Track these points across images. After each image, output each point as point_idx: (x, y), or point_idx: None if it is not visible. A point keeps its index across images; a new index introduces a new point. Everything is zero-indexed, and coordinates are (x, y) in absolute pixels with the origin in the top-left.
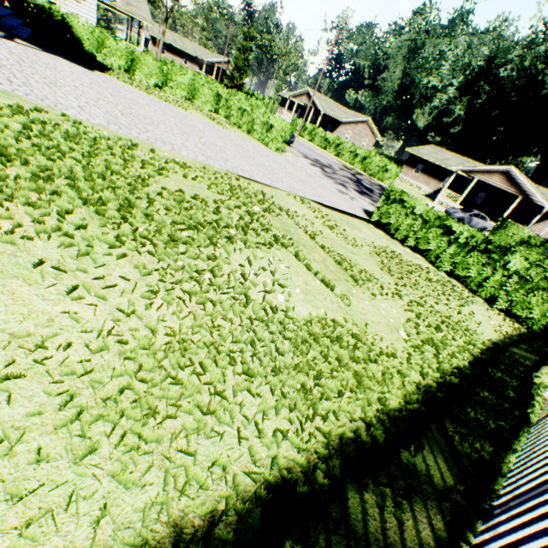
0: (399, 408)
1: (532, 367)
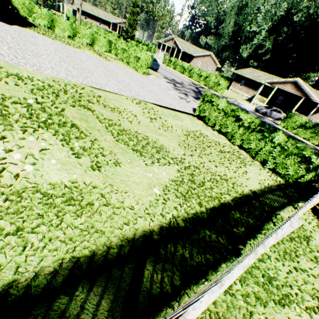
0: (93, 255)
1: (278, 207)
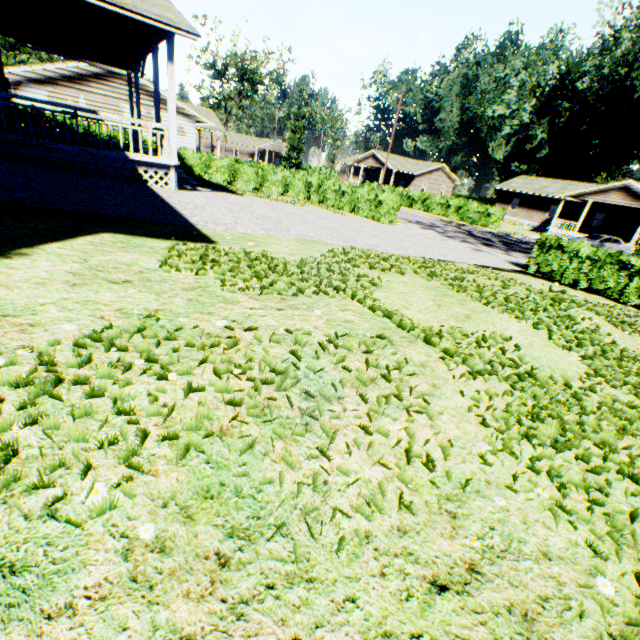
0: None
1: None
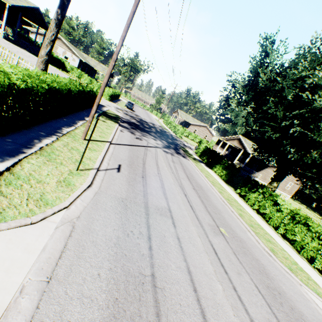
0: None
1: None
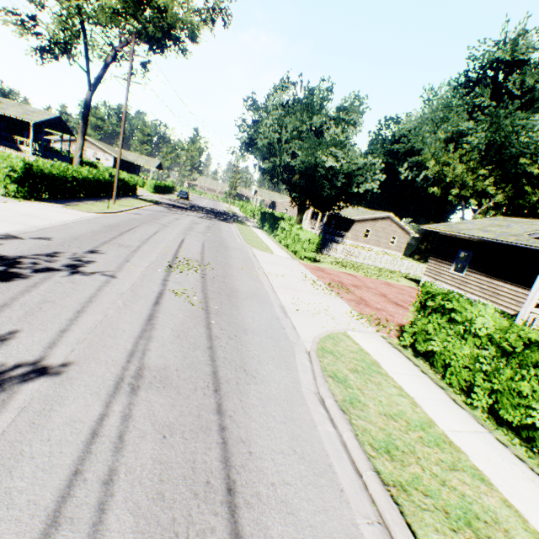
0: None
1: None
